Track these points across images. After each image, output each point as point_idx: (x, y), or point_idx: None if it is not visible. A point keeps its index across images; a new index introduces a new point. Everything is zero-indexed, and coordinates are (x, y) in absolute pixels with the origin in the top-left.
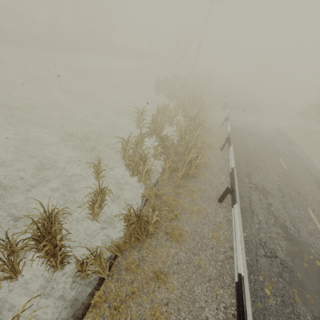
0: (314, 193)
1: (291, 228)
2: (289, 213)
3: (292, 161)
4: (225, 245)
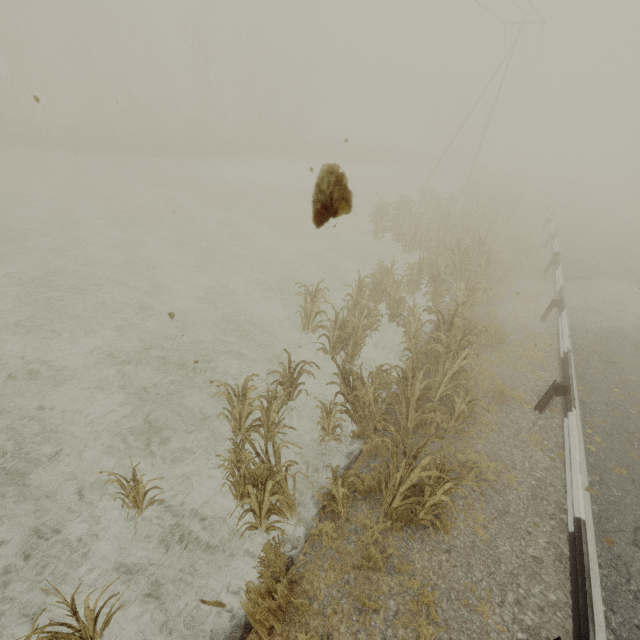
0: None
1: None
2: None
3: None
4: None
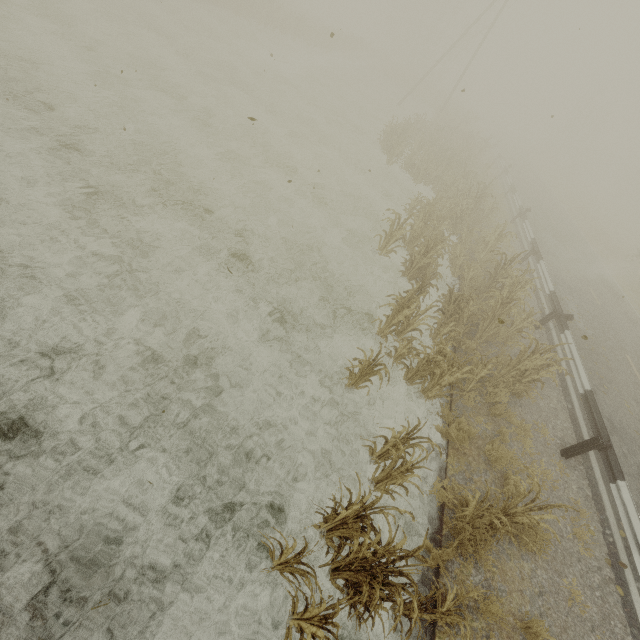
0: None
1: None
2: None
3: None
4: (596, 553)
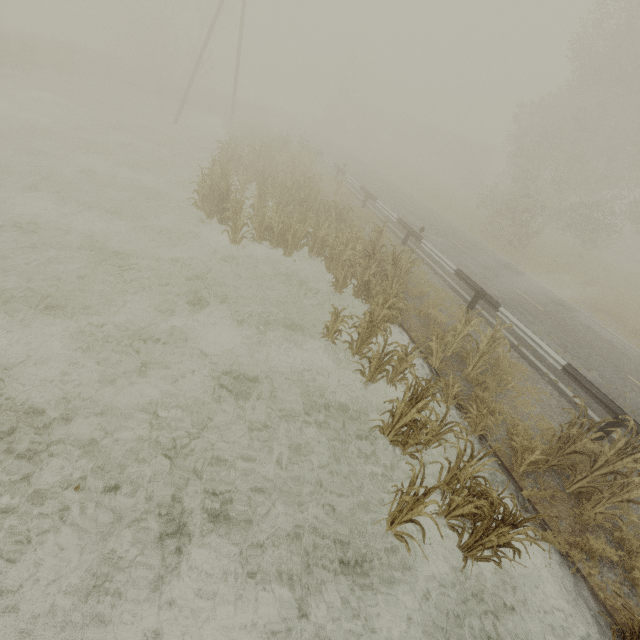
0: None
1: None
2: None
3: None
4: None
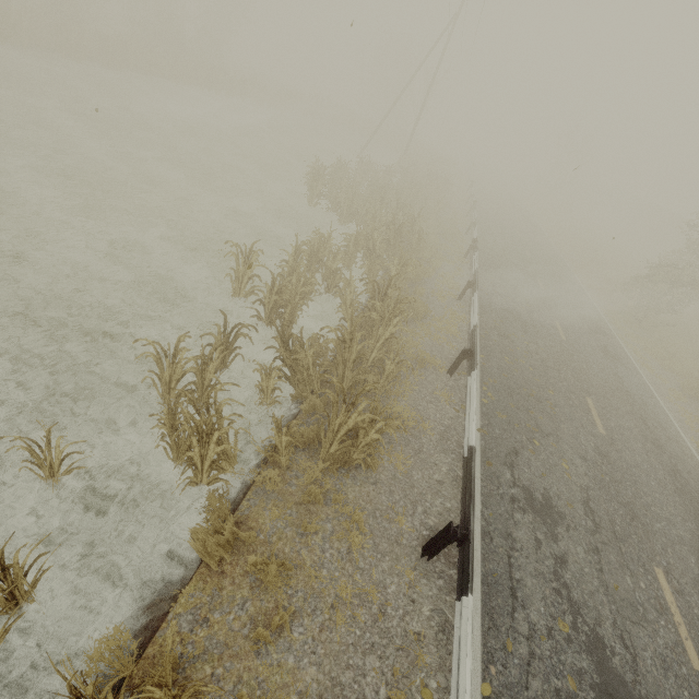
0: (668, 510)
1: (615, 647)
2: (610, 590)
3: (618, 410)
4: None
